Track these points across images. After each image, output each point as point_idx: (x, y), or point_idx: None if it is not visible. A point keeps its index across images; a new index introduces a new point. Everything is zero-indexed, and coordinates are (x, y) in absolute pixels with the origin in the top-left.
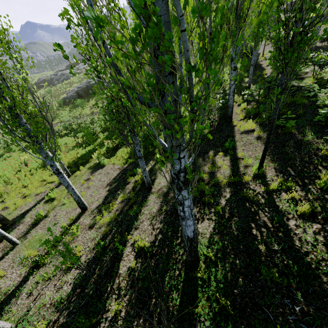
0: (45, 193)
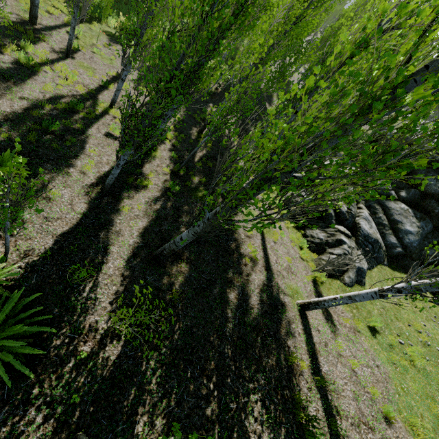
0: (60, 20)
